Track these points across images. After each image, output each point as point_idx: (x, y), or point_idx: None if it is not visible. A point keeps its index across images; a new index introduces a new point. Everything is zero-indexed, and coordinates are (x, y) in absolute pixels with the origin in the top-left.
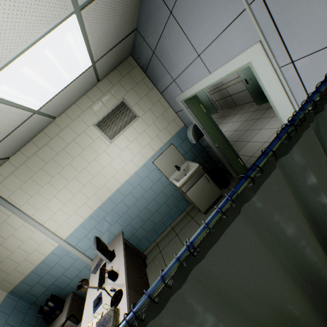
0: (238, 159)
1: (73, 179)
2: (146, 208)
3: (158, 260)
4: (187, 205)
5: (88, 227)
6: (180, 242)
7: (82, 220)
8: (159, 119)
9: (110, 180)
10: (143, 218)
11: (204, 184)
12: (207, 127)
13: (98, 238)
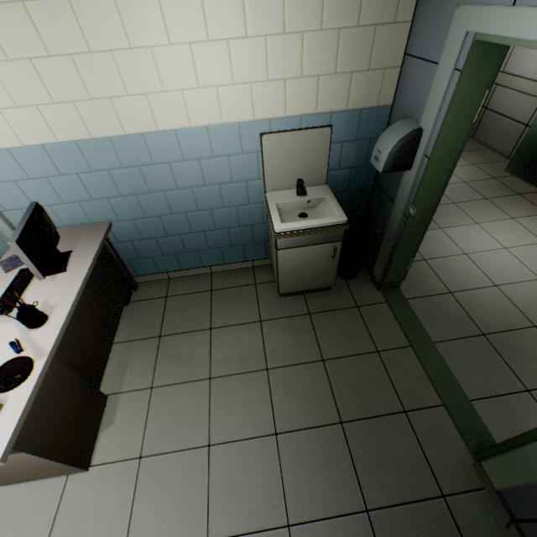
0: (412, 258)
1: (17, 4)
2: (186, 215)
3: (153, 309)
4: (262, 256)
5: (28, 166)
6: (209, 310)
7: (15, 143)
8: (358, 35)
9: (133, 96)
10: (167, 228)
11: (321, 256)
12: (437, 160)
13: (41, 211)
